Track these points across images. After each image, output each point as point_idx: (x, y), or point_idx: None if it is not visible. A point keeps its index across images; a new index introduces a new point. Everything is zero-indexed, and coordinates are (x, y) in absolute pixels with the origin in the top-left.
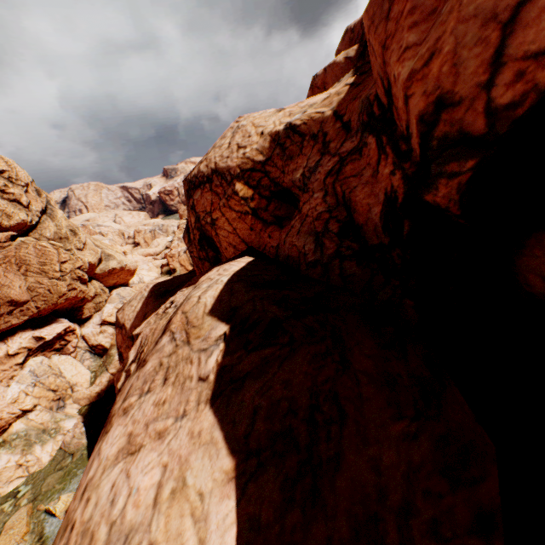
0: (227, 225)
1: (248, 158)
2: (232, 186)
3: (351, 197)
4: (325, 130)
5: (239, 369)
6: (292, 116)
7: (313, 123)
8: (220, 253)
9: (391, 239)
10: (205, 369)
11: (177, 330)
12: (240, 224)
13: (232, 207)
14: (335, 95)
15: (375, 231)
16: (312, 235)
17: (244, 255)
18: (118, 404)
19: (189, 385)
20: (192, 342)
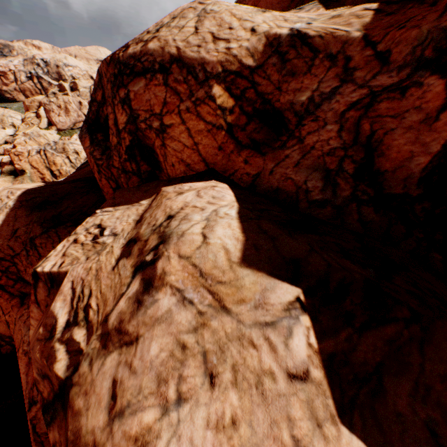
0: (186, 136)
1: (234, 57)
2: (207, 87)
3: (384, 140)
4: (349, 54)
5: (360, 359)
6: (291, 22)
7: (333, 39)
8: (161, 169)
9: (424, 192)
10: (292, 358)
11: (186, 286)
12: (207, 139)
13: (203, 115)
14: (351, 16)
15: (406, 180)
16: (320, 171)
17: (206, 178)
18: (96, 420)
19: (274, 388)
20: (232, 309)
